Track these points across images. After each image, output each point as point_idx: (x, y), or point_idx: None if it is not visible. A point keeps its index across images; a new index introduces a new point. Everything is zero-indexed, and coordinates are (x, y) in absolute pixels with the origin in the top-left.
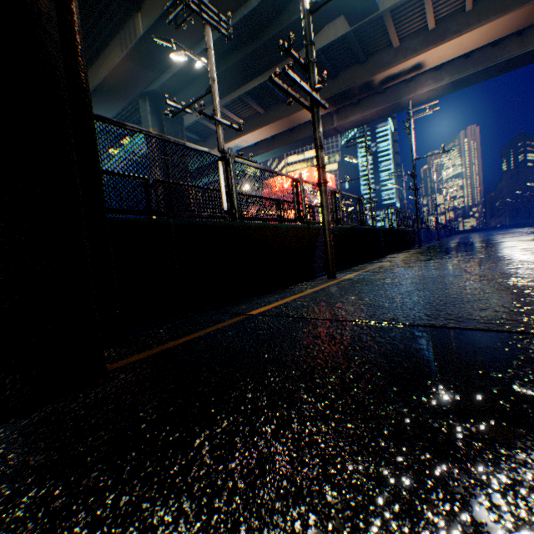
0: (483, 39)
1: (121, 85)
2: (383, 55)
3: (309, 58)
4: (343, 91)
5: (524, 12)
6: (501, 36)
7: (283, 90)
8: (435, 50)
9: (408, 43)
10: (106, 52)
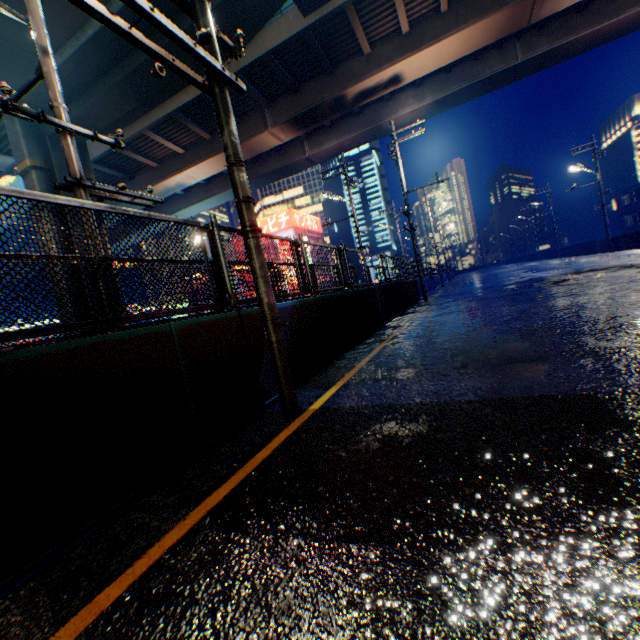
0: (464, 48)
1: None
2: (353, 63)
3: None
4: (310, 109)
5: (504, 16)
6: (482, 45)
7: (117, 29)
8: (414, 59)
9: (381, 49)
10: None
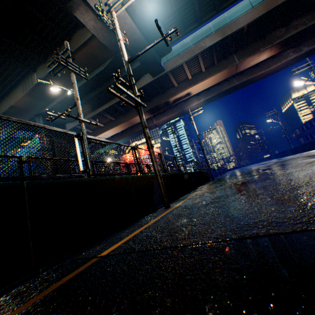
0: (213, 82)
1: (23, 110)
2: (171, 90)
3: (131, 82)
4: (155, 106)
5: (226, 71)
6: (220, 80)
7: (117, 96)
8: (194, 87)
9: (181, 85)
10: (13, 93)
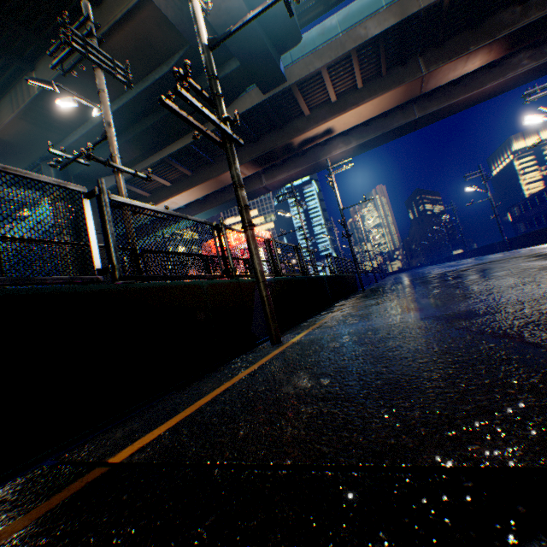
0: (376, 110)
1: (15, 147)
2: (298, 122)
3: (214, 92)
4: (267, 152)
5: (402, 90)
6: (389, 108)
7: (182, 117)
8: (341, 117)
9: (317, 112)
10: None
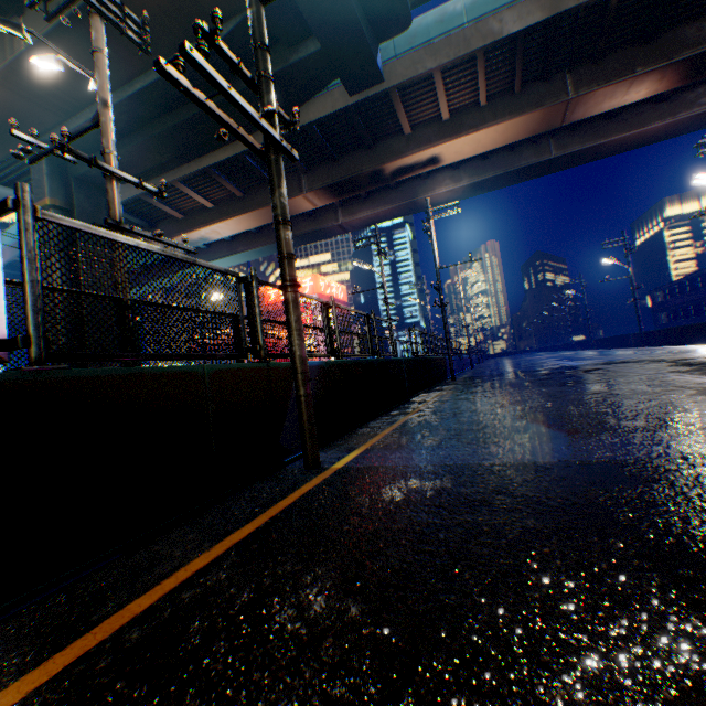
0: (501, 139)
1: None
2: (394, 141)
3: (260, 70)
4: (347, 178)
5: (539, 116)
6: (518, 138)
7: (196, 100)
8: (452, 143)
9: (421, 132)
10: None
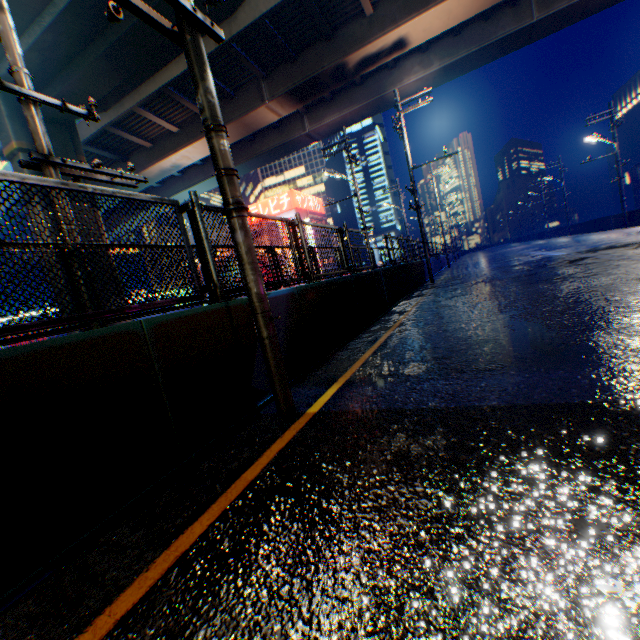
0: (475, 5)
1: None
2: (354, 27)
3: None
4: (309, 79)
5: None
6: (495, 2)
7: None
8: (420, 19)
9: (384, 10)
10: None
